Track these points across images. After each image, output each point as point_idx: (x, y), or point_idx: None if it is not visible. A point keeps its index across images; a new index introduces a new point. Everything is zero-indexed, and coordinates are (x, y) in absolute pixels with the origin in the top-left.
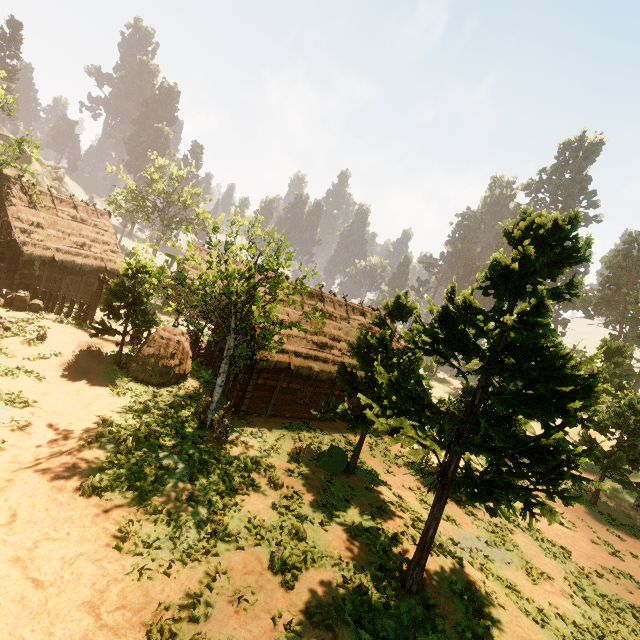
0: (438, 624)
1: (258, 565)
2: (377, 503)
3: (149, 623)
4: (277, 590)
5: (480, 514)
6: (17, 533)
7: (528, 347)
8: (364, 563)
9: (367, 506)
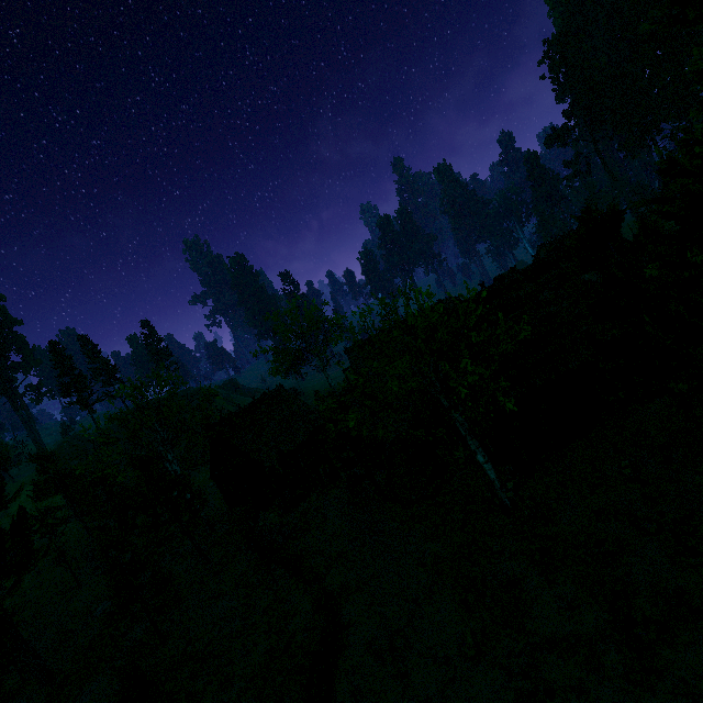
0: None
1: None
2: None
3: None
4: None
5: None
6: None
7: None
8: None
9: None
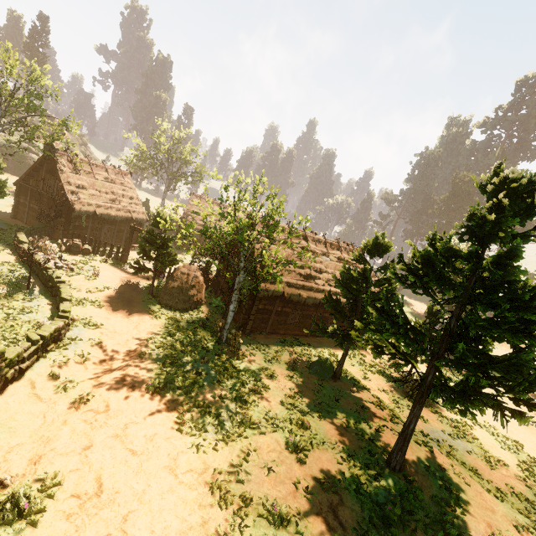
0: (418, 494)
1: (277, 446)
2: (360, 402)
3: (210, 482)
4: (294, 464)
5: (443, 413)
6: (112, 418)
7: (497, 281)
8: (356, 447)
9: (353, 405)
